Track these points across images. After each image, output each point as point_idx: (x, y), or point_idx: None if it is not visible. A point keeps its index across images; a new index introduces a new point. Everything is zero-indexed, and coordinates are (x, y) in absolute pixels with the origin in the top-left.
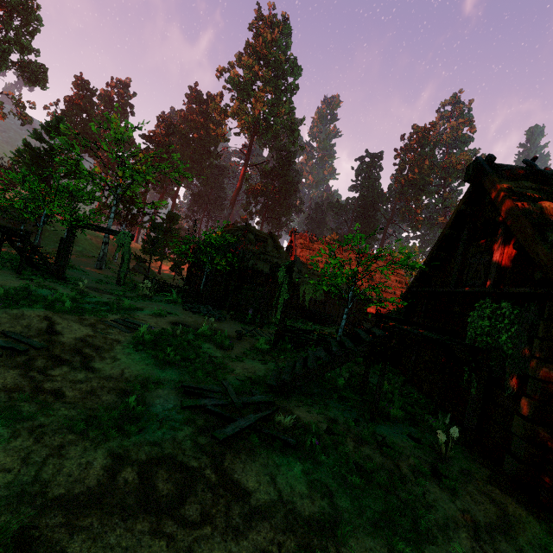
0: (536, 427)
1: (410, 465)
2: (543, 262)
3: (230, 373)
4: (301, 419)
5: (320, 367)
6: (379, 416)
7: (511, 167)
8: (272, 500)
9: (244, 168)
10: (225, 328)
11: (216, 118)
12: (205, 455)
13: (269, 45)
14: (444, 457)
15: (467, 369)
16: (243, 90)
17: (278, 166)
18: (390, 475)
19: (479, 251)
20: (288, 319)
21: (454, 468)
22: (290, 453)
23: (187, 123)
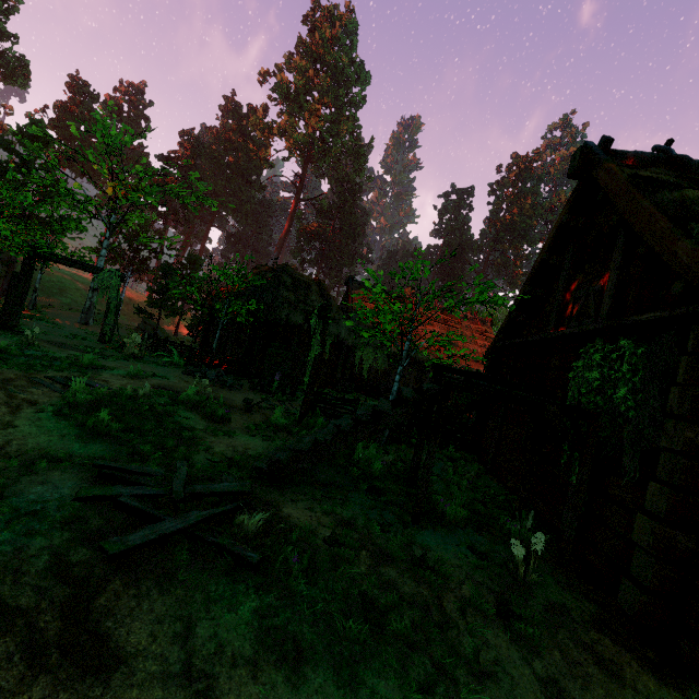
0: (672, 532)
1: (463, 597)
2: (686, 264)
3: (202, 452)
4: (290, 520)
5: (335, 440)
6: (429, 517)
7: (635, 152)
8: (165, 674)
9: (295, 204)
10: (235, 398)
11: (258, 137)
12: (62, 584)
13: (328, 43)
14: (523, 583)
15: (566, 447)
16: (293, 101)
17: (339, 201)
18: (424, 616)
19: (589, 279)
20: (336, 392)
21: (537, 602)
22: (245, 578)
23: (220, 144)
